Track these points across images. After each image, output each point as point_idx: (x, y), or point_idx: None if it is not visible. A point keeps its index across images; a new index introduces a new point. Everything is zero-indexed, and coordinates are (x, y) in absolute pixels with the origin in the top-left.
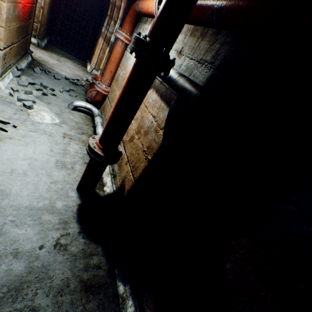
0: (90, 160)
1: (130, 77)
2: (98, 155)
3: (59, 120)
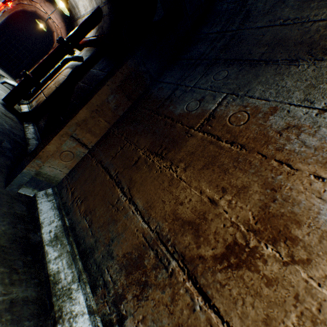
0: (21, 82)
1: (55, 49)
2: (29, 76)
3: None
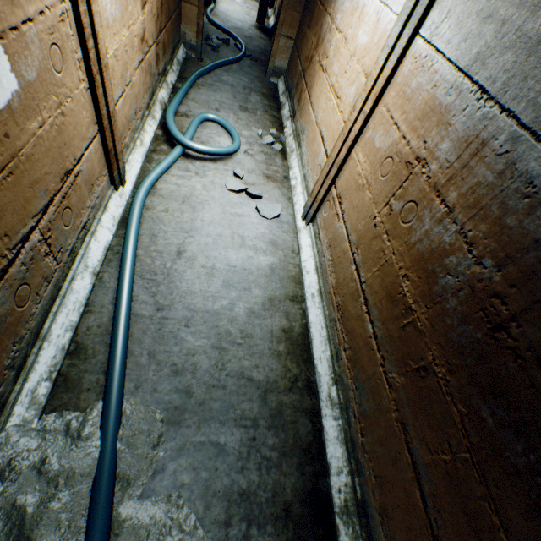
0: None
1: None
2: None
3: (244, 2)
